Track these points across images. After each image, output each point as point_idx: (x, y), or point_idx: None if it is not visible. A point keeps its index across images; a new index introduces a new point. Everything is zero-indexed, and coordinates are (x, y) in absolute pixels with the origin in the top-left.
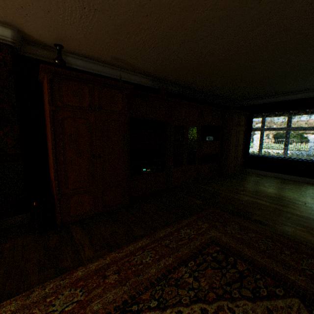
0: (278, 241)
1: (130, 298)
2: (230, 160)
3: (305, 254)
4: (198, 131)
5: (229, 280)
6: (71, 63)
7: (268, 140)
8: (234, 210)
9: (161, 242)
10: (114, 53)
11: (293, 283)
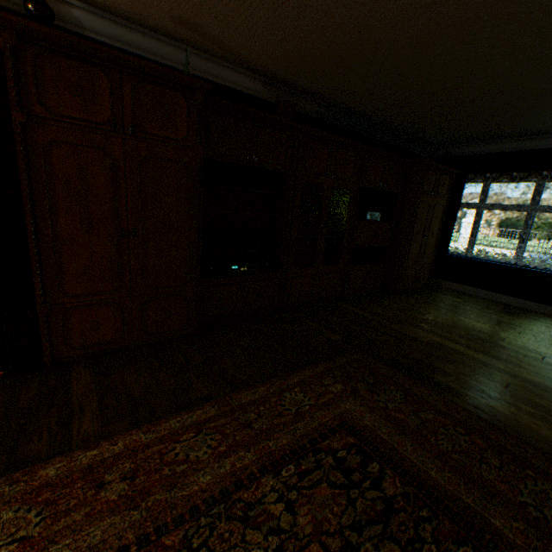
0: (480, 433)
1: (138, 542)
2: (409, 262)
3: (531, 470)
4: (353, 200)
5: (361, 516)
6: (84, 24)
7: (489, 229)
8: (400, 359)
9: (240, 416)
10: (175, 6)
11: (497, 536)
